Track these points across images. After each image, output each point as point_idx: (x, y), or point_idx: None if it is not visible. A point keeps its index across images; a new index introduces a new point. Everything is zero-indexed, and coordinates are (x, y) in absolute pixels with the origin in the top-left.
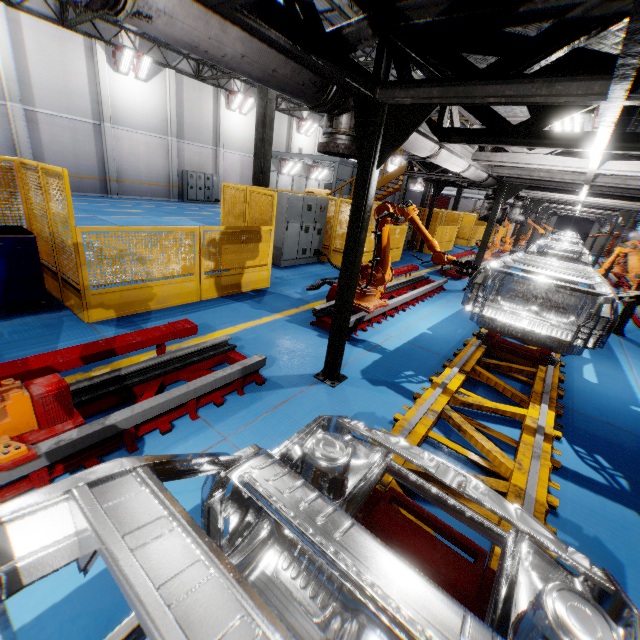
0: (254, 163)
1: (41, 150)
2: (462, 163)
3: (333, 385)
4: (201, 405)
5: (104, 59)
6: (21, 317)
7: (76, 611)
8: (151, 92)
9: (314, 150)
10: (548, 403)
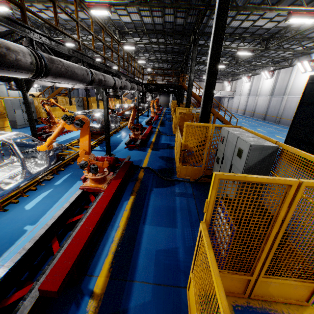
0: None
1: None
2: (69, 85)
3: None
4: None
5: None
6: None
7: None
8: None
9: None
10: (96, 141)
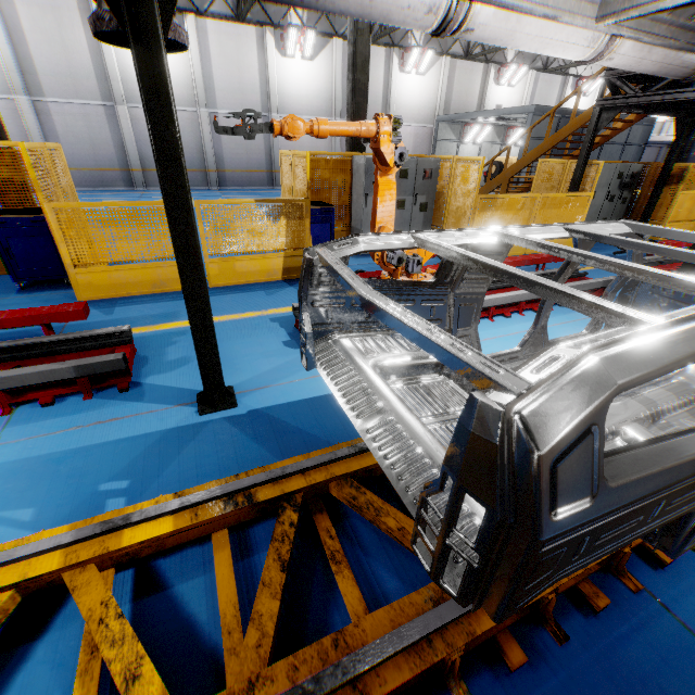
0: None
1: (221, 149)
2: (576, 34)
3: (201, 412)
4: (21, 400)
5: (273, 46)
6: (42, 291)
7: None
8: (317, 71)
9: (520, 105)
10: None
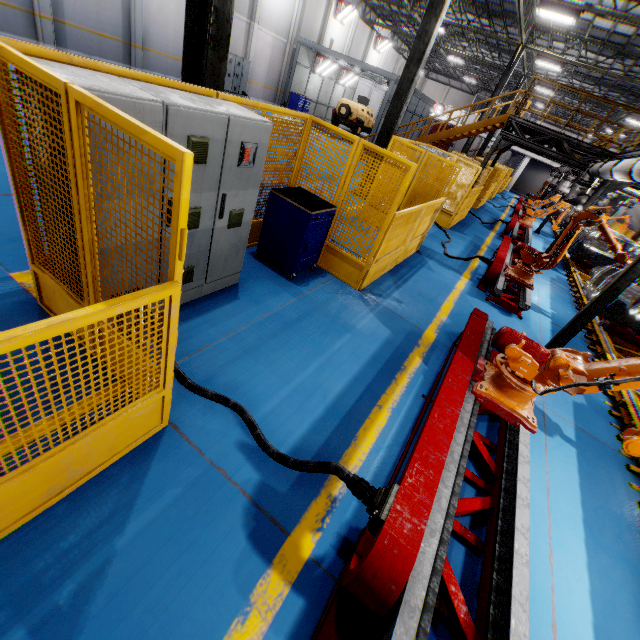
0: (392, 103)
1: None
2: None
3: None
4: None
5: None
6: (310, 281)
7: (592, 507)
8: None
9: (344, 45)
10: None
